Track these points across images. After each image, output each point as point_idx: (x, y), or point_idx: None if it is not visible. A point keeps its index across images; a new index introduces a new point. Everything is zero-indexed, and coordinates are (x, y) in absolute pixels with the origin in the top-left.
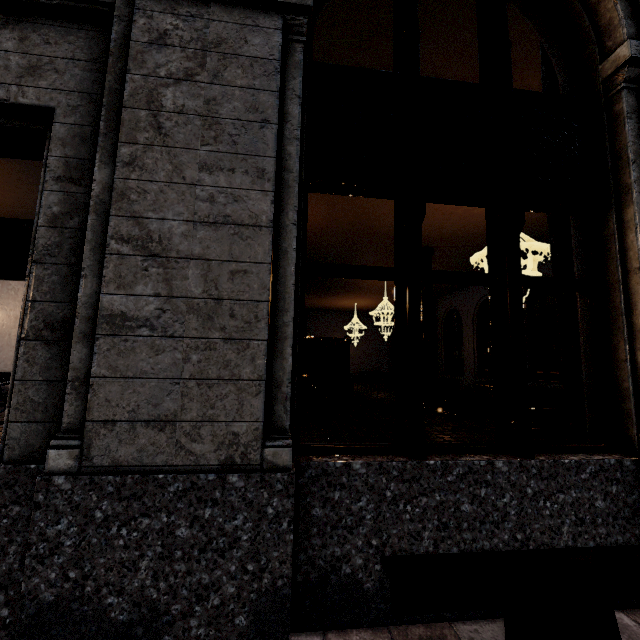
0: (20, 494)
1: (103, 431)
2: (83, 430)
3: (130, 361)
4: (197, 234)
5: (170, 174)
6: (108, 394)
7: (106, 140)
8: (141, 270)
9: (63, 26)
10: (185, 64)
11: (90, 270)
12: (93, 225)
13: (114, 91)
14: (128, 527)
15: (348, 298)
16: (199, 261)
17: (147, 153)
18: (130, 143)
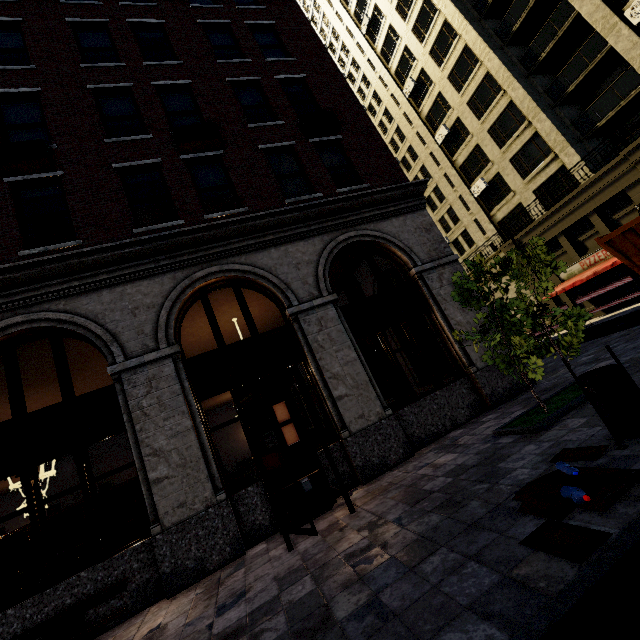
0: None
1: None
2: None
3: None
4: None
5: None
6: None
7: None
8: None
9: None
10: None
11: None
12: None
13: None
14: None
15: (226, 393)
16: None
17: None
18: None
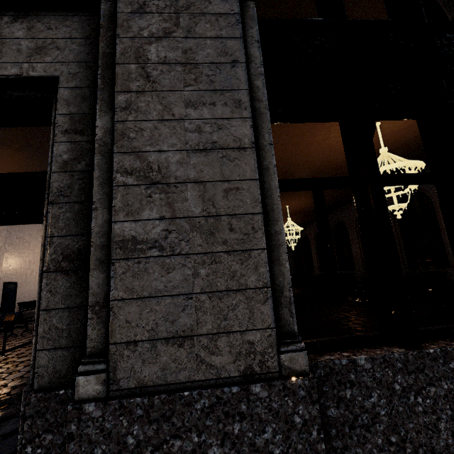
0: (51, 421)
1: (126, 352)
2: (106, 353)
3: (144, 281)
4: (190, 160)
5: (161, 113)
6: (127, 315)
7: (104, 93)
8: (145, 197)
9: (61, 15)
10: (163, 25)
11: (100, 203)
12: (99, 164)
13: (106, 54)
14: (160, 451)
15: None
16: (195, 184)
17: (140, 98)
18: (125, 91)
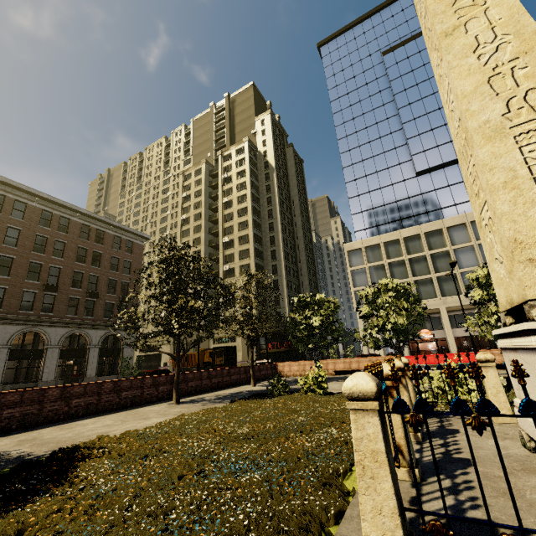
0: None
1: None
2: None
3: None
4: None
5: None
6: None
7: None
8: None
9: None
10: None
11: None
12: None
13: None
14: None
15: None
16: None
17: None
18: None
